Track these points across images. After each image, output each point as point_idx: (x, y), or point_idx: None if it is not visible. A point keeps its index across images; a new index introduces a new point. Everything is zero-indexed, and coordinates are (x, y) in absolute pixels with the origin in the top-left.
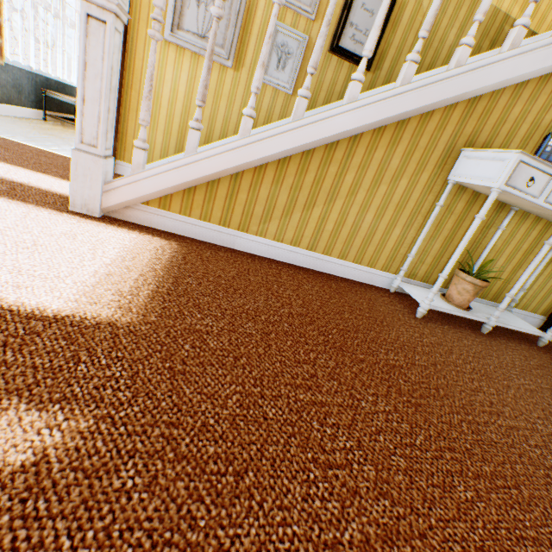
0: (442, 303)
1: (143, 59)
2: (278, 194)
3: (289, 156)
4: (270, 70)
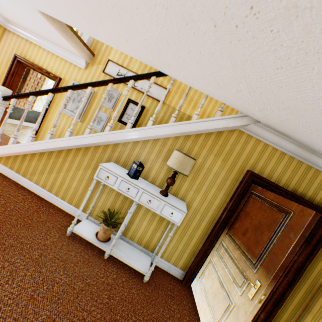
0: (90, 233)
1: (52, 115)
2: (39, 165)
3: (45, 152)
4: (94, 124)
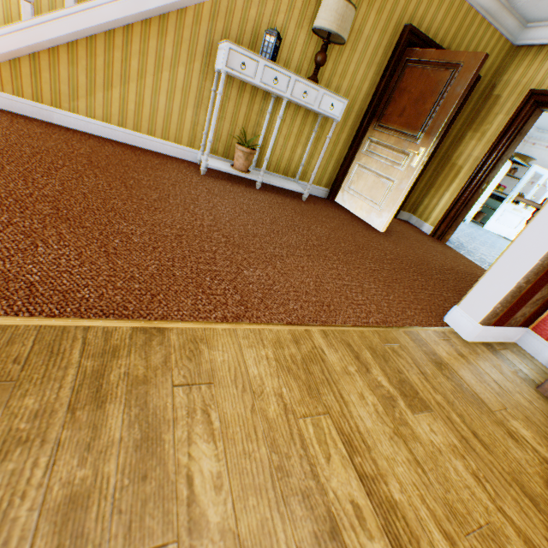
0: (226, 167)
1: None
2: (77, 75)
3: (76, 41)
4: None
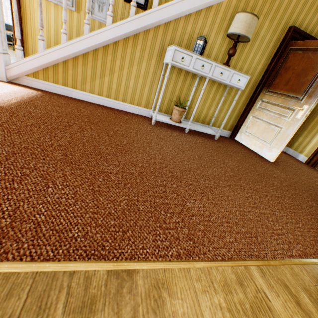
0: (167, 120)
1: (30, 8)
2: (87, 71)
3: (87, 52)
4: (95, 12)
